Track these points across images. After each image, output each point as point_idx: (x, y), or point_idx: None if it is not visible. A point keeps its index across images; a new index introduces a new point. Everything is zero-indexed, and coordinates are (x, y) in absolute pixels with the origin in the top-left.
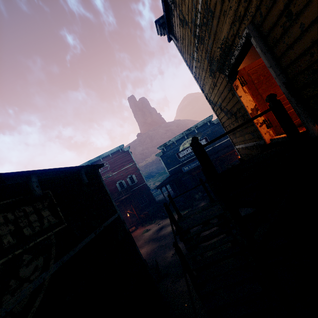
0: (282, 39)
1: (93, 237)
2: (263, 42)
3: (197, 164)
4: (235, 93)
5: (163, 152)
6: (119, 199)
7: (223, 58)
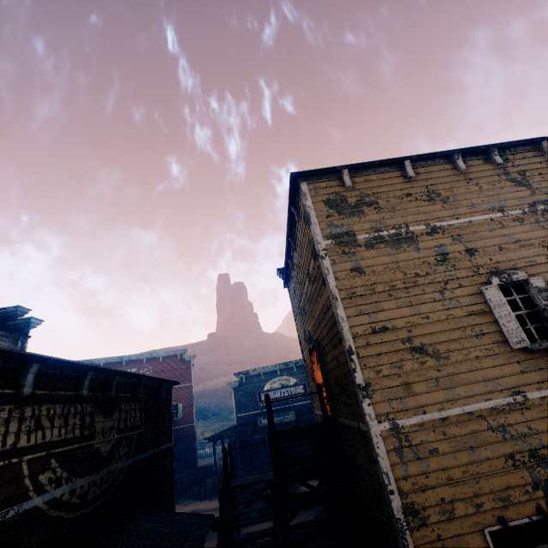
0: (324, 358)
1: (152, 454)
2: (320, 353)
3: (281, 419)
4: (312, 366)
5: (240, 382)
6: None
7: (309, 338)
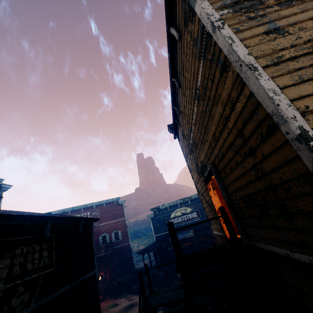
0: (225, 179)
1: (68, 289)
2: (218, 175)
3: (184, 236)
4: (208, 193)
5: (154, 214)
6: (97, 255)
7: (202, 168)
